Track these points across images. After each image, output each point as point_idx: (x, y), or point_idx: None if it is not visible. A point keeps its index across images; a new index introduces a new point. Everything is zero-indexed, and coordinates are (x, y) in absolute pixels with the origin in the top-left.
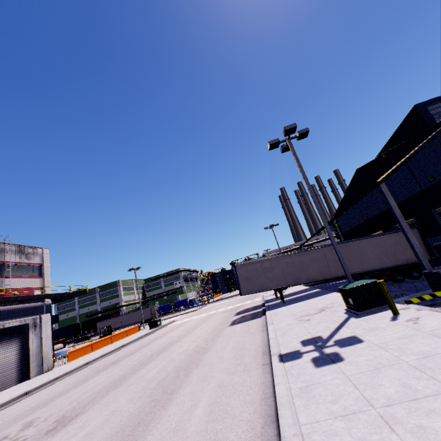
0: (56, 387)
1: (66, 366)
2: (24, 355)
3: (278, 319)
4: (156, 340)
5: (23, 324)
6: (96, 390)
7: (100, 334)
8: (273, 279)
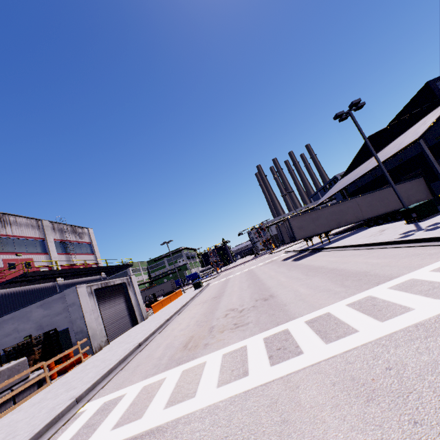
0: (191, 312)
1: (162, 313)
2: (129, 306)
3: (349, 243)
4: (226, 286)
5: (123, 282)
6: (249, 295)
7: (146, 302)
8: (320, 226)
